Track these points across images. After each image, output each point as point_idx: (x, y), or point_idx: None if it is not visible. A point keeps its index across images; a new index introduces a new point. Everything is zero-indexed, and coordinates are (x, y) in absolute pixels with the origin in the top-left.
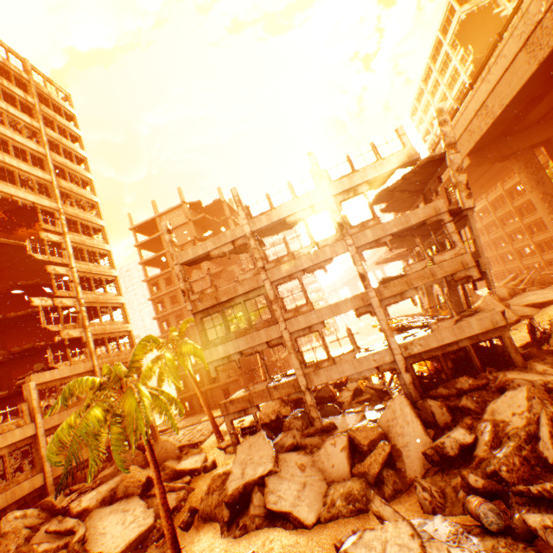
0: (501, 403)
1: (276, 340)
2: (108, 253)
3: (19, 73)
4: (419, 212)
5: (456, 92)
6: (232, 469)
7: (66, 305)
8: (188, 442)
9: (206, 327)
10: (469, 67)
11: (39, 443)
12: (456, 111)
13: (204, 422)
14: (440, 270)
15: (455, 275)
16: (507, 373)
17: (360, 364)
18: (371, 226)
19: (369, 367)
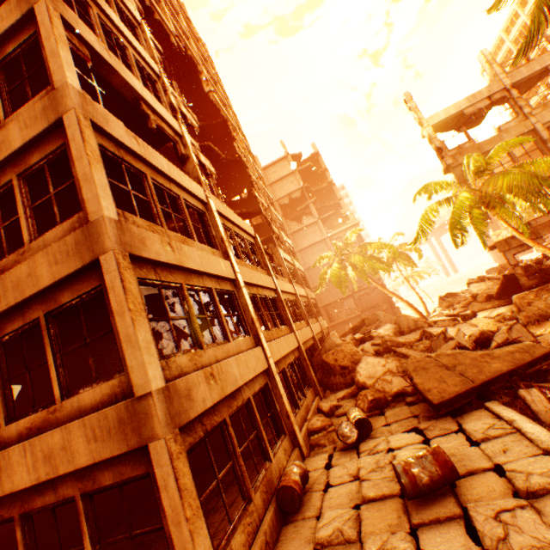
0: None
1: None
2: (262, 179)
3: (185, 12)
4: None
5: None
6: None
7: (265, 206)
8: None
9: (322, 268)
10: None
11: (299, 303)
12: None
13: None
14: None
15: None
16: None
17: None
18: None
19: None
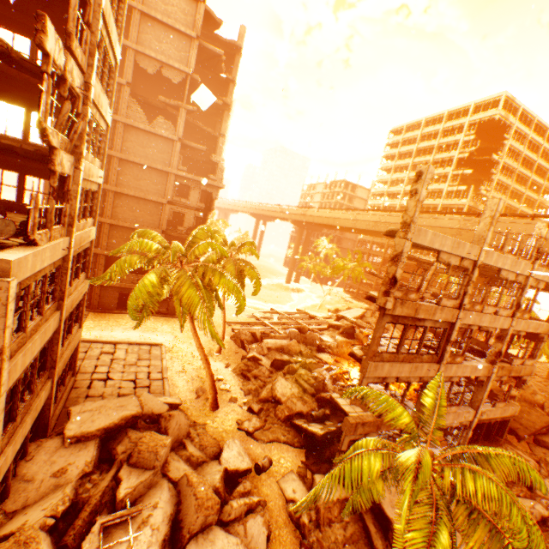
0: (548, 487)
1: (426, 378)
2: None
3: None
4: (544, 326)
5: (441, 158)
6: (390, 515)
7: (73, 85)
8: (165, 399)
9: (139, 206)
10: (465, 154)
11: None
12: (502, 215)
13: (124, 347)
14: (523, 370)
15: (523, 376)
16: (513, 449)
17: (457, 417)
18: (524, 318)
19: (459, 421)
